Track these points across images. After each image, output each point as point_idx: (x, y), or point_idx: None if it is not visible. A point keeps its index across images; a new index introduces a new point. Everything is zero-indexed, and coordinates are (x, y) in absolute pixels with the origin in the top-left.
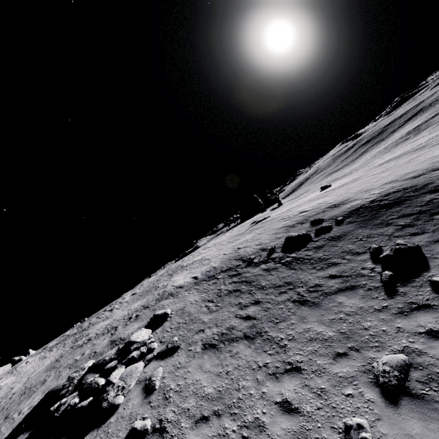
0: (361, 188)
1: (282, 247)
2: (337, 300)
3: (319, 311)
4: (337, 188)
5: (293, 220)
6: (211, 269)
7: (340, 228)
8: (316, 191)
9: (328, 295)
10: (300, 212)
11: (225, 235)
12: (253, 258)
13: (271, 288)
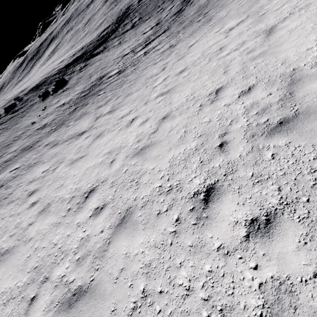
0: (32, 82)
1: (5, 112)
2: (32, 108)
3: (28, 112)
4: None
5: (3, 104)
6: None
7: (27, 96)
8: None
9: (29, 109)
10: (6, 100)
11: None
12: None
13: (9, 120)
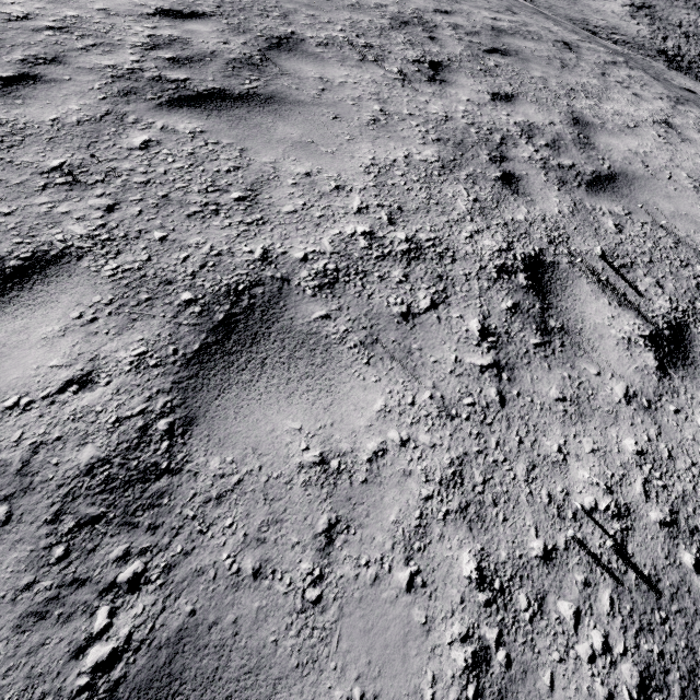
0: None
1: None
2: None
3: None
4: None
5: None
6: None
7: None
8: None
9: None
10: None
11: None
12: None
13: None
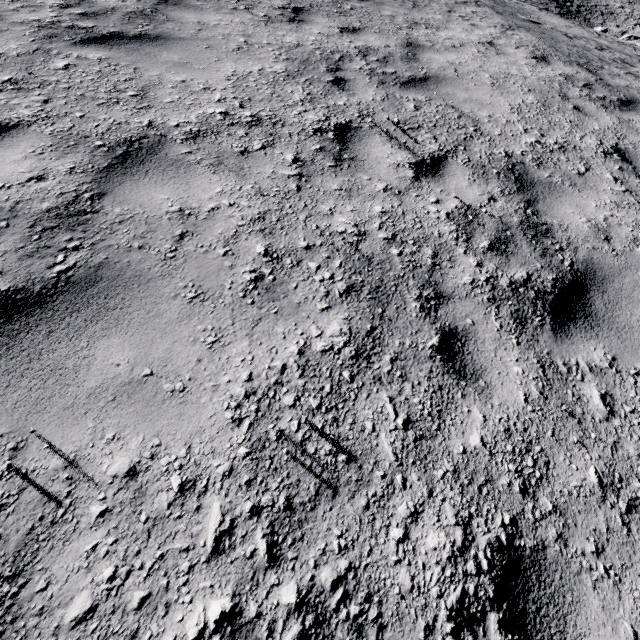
0: None
1: None
2: None
3: None
4: None
5: None
6: None
7: None
8: None
9: None
10: None
11: None
12: None
13: None
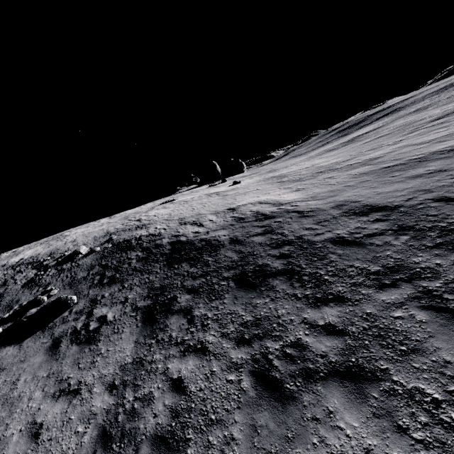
0: (179, 213)
1: (65, 257)
2: None
3: None
4: (212, 194)
5: (119, 227)
6: (34, 256)
7: (93, 256)
8: (244, 179)
9: None
10: (139, 219)
11: (149, 204)
12: (45, 259)
13: None
